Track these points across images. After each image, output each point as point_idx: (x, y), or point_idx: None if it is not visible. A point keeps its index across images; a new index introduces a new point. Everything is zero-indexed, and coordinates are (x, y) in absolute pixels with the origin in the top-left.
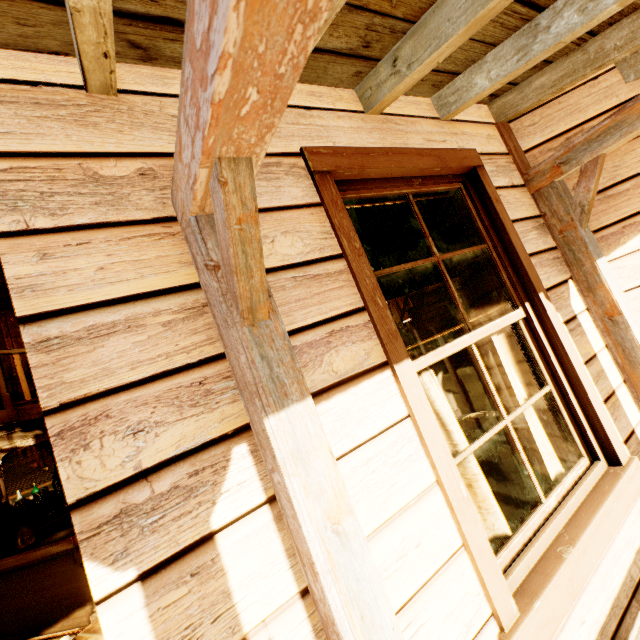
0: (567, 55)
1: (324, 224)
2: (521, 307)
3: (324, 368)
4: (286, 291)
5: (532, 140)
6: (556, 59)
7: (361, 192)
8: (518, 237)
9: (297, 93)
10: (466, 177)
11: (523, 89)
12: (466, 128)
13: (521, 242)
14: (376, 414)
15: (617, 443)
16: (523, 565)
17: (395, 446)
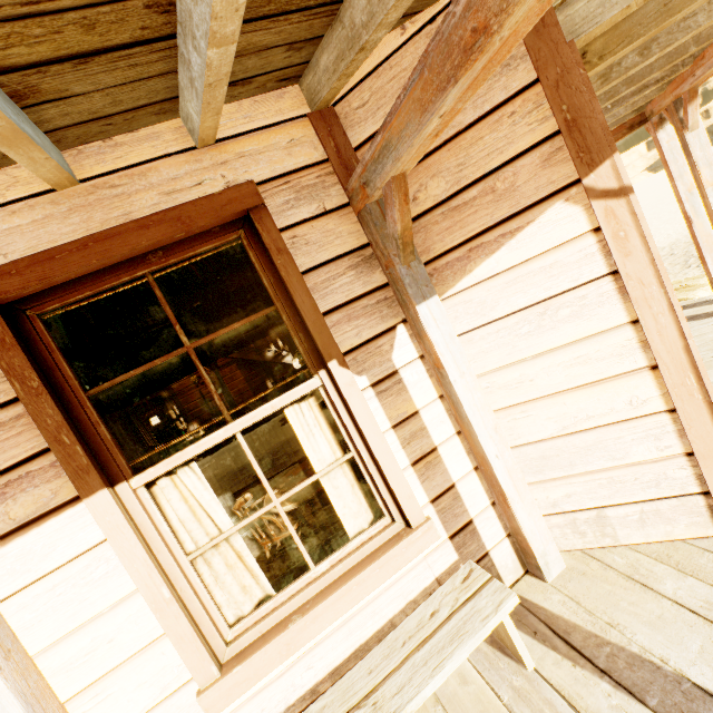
0: (331, 26)
1: None
2: (318, 375)
3: None
4: None
5: (364, 130)
6: (322, 32)
7: (69, 297)
8: (309, 294)
9: None
10: (246, 221)
11: (316, 69)
12: (247, 145)
13: (313, 300)
14: (65, 546)
15: (412, 507)
16: (255, 631)
17: (88, 569)
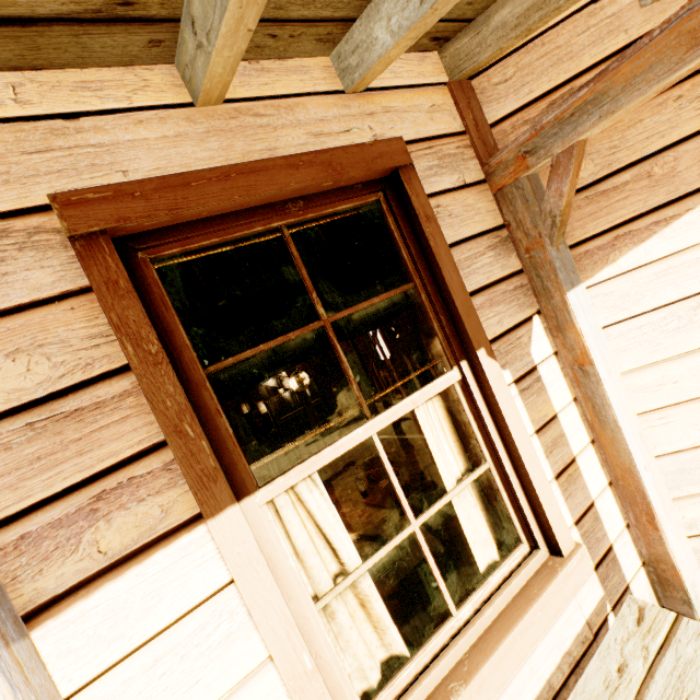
0: None
1: (96, 321)
2: (457, 367)
3: (83, 552)
4: (13, 450)
5: (503, 106)
6: None
7: (191, 241)
8: (457, 270)
9: (50, 90)
10: (388, 182)
11: (480, 28)
12: (393, 100)
13: (460, 277)
14: (175, 594)
15: (562, 530)
16: None
17: (204, 629)
